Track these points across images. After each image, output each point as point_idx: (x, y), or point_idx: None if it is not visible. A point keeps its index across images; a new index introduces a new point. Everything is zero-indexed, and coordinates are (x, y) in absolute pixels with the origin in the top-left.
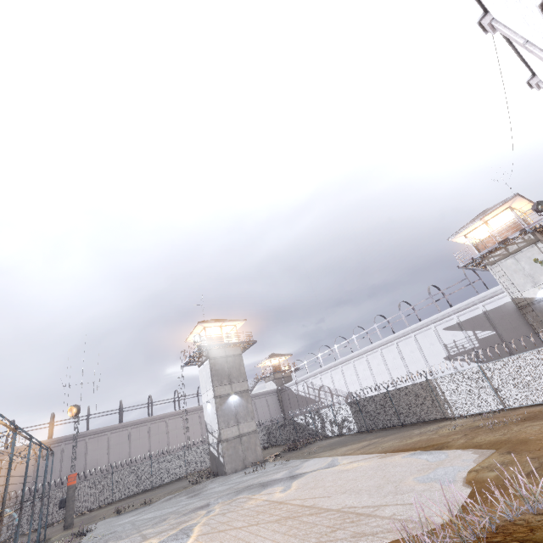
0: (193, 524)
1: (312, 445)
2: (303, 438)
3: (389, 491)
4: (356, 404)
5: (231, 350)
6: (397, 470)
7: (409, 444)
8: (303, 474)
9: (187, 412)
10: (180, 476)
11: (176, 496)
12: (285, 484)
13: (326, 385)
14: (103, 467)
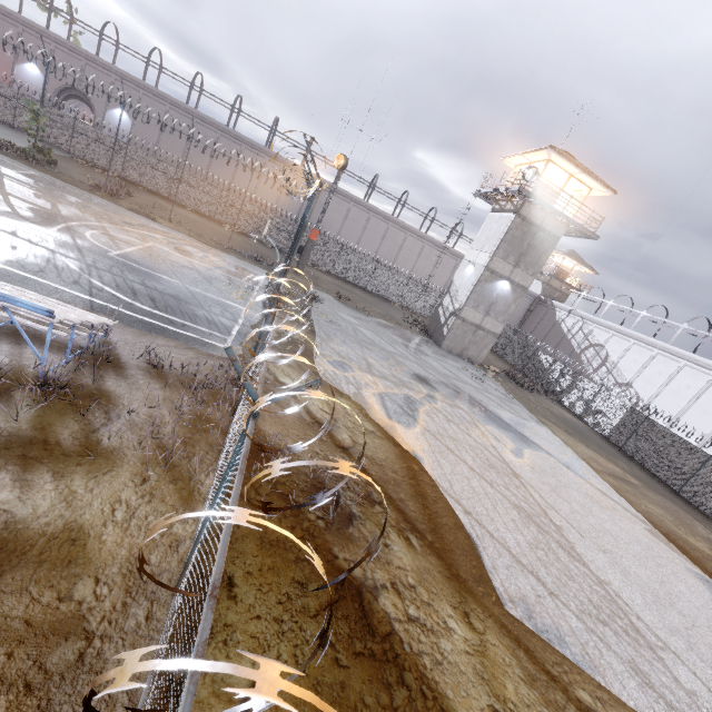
0: (417, 402)
1: (539, 395)
2: (529, 375)
3: (676, 627)
4: (641, 419)
5: (551, 224)
6: (683, 591)
7: (693, 547)
8: (536, 446)
9: (431, 243)
10: (391, 299)
11: (390, 329)
12: (515, 441)
13: (607, 349)
14: (337, 238)
